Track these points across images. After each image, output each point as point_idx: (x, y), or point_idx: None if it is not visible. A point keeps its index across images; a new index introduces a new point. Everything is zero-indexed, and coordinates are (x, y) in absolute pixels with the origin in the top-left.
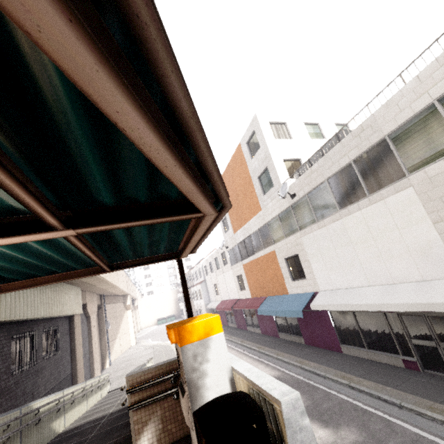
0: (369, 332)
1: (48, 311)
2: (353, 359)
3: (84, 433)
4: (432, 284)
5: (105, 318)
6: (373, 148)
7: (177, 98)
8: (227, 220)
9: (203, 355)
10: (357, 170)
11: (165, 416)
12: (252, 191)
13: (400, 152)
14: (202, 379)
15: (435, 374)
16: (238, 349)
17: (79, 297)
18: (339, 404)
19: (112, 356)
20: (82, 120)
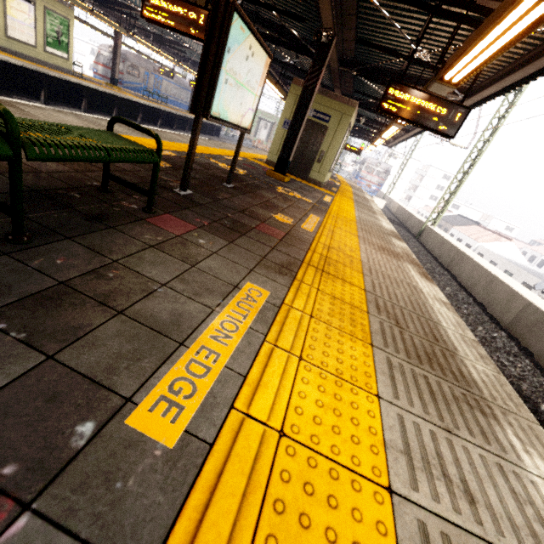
0: None
1: None
2: None
3: None
4: None
5: None
6: None
7: None
8: None
9: None
10: None
11: None
12: None
13: None
14: None
15: None
16: None
17: None
18: None
19: None
20: None
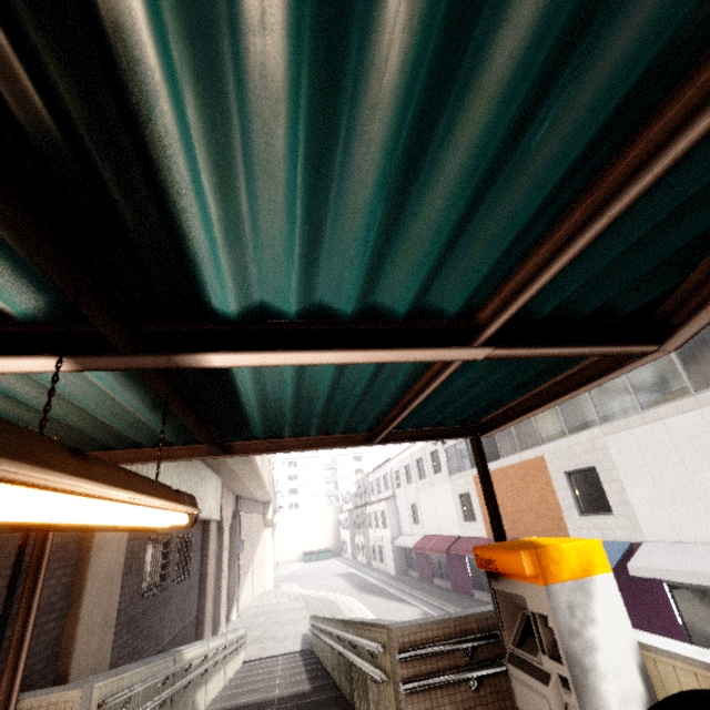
0: None
1: None
2: None
3: None
4: None
5: (239, 535)
6: None
7: None
8: None
9: (584, 609)
10: None
11: None
12: None
13: None
14: (590, 654)
15: None
16: None
17: (218, 494)
18: None
19: (240, 601)
20: None
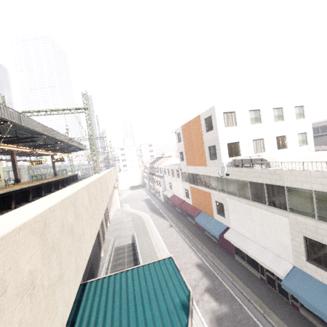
0: (249, 258)
1: None
2: (239, 264)
3: None
4: (281, 260)
5: None
6: (277, 185)
7: None
8: (183, 155)
9: None
10: (266, 189)
11: None
12: (203, 151)
13: (289, 198)
14: None
15: (271, 287)
16: (181, 235)
17: None
18: (224, 291)
19: (109, 218)
20: None
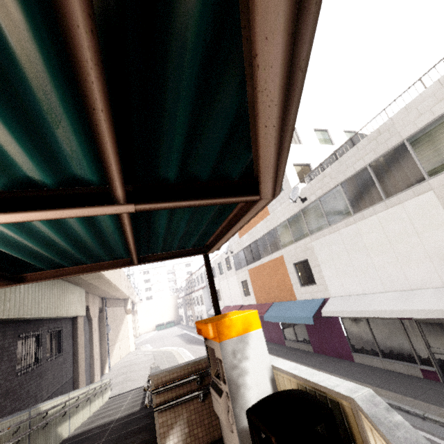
0: (384, 340)
1: (54, 310)
2: (366, 367)
3: (93, 438)
4: None
5: (106, 322)
6: (390, 151)
7: (302, 41)
8: None
9: (242, 352)
10: (373, 174)
11: (191, 419)
12: None
13: (419, 156)
14: (243, 377)
15: None
16: None
17: (83, 299)
18: None
19: (111, 361)
20: (197, 63)
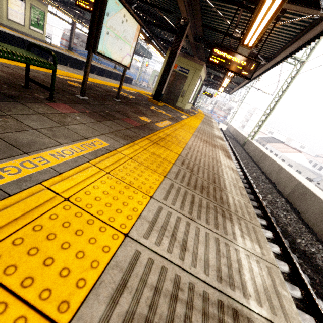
0: None
1: None
2: None
3: None
4: None
5: None
6: None
7: None
8: None
9: None
10: None
11: None
12: None
13: None
14: None
15: None
16: None
17: None
18: None
19: None
20: None
